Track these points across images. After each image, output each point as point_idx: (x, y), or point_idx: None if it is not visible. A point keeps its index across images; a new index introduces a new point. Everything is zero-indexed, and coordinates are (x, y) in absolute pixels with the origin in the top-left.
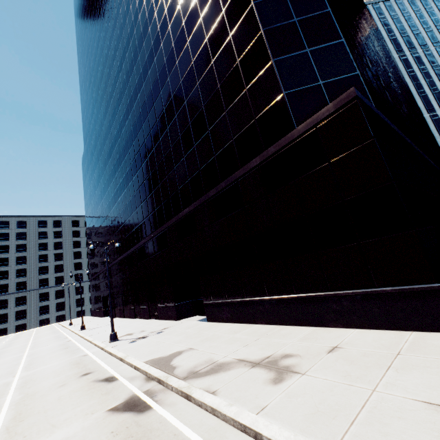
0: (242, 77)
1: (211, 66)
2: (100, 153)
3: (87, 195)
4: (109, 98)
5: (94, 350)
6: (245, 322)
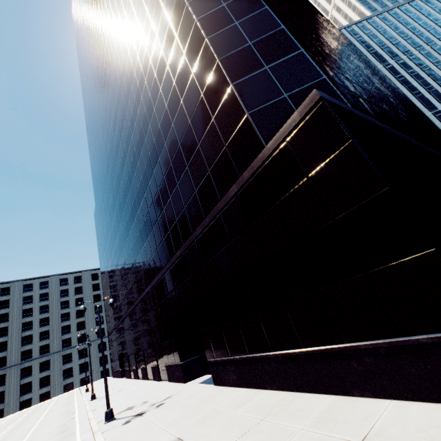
0: (208, 108)
1: (181, 105)
2: (106, 206)
3: (100, 248)
4: (109, 154)
5: (86, 436)
6: (253, 386)
